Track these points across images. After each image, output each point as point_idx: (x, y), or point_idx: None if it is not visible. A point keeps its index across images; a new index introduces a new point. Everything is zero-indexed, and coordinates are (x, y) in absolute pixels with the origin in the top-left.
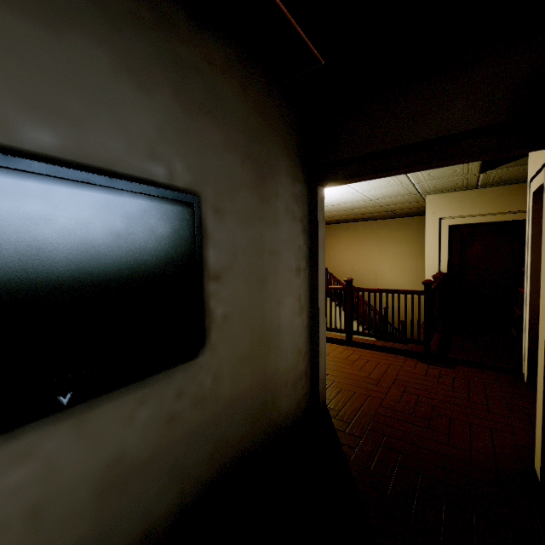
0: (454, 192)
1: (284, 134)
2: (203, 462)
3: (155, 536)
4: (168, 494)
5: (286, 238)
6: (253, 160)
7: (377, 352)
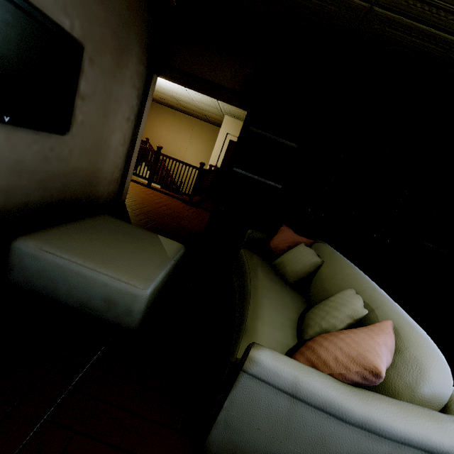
0: (239, 121)
1: (142, 29)
2: (56, 190)
3: (29, 207)
4: (37, 193)
5: (126, 96)
6: (118, 38)
7: (164, 194)
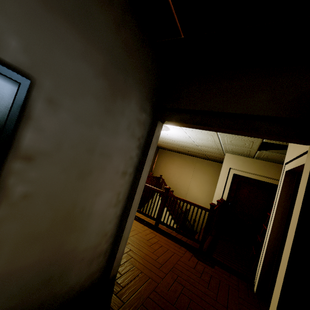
0: (241, 156)
1: (144, 76)
2: None
3: None
4: None
5: (121, 147)
6: (108, 80)
7: (170, 240)
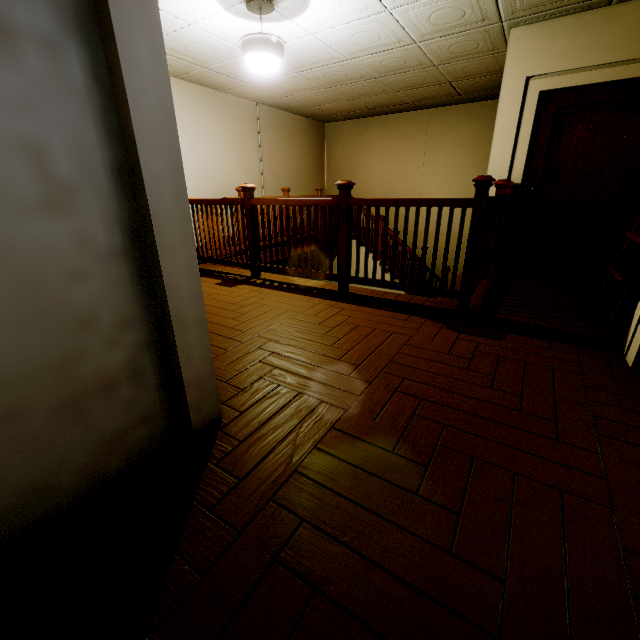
0: (564, 18)
1: None
2: None
3: None
4: None
5: None
6: None
7: (380, 310)
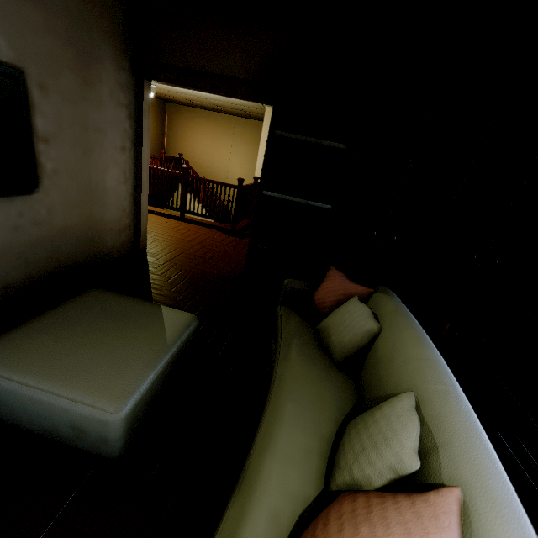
0: None
1: (109, 22)
2: (44, 260)
3: (12, 290)
4: (19, 270)
5: (111, 120)
6: (75, 45)
7: (200, 226)
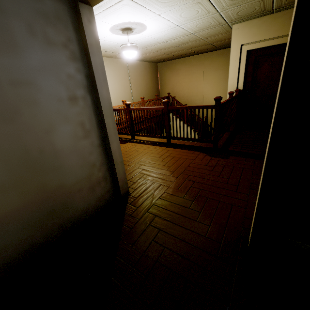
0: (254, 19)
1: None
2: None
3: None
4: None
5: (41, 65)
6: None
7: (183, 150)
